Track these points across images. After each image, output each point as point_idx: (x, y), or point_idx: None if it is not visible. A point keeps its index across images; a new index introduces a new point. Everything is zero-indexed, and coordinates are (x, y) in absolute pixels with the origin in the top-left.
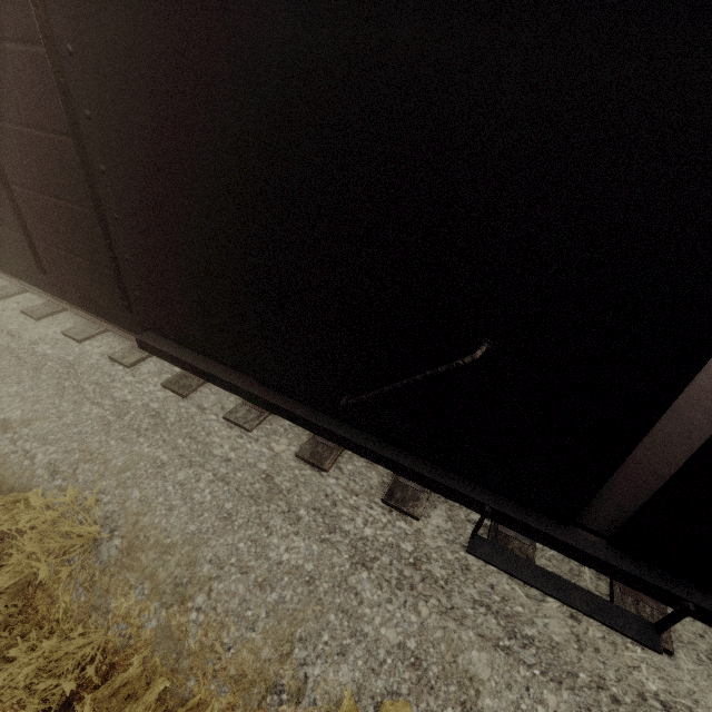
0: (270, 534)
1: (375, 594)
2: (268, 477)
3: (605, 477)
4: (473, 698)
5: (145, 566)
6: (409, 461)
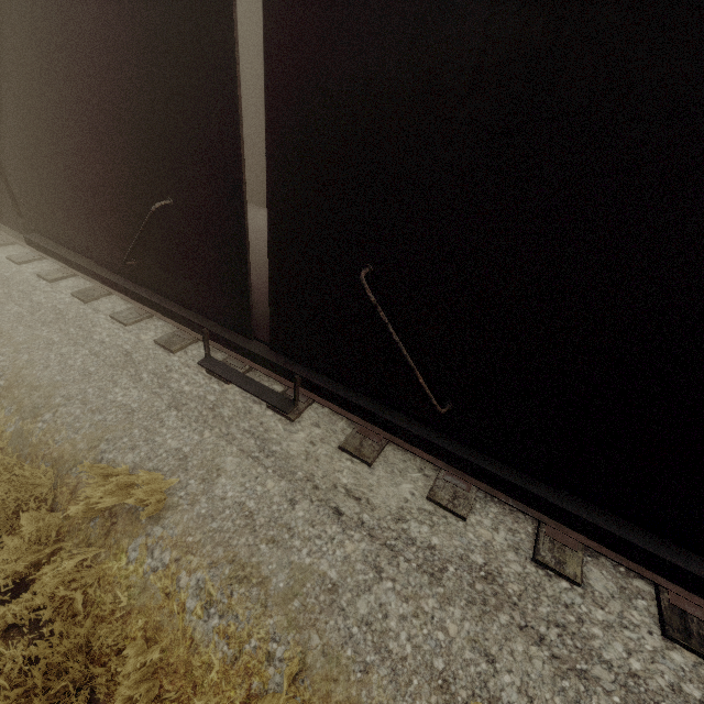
0: (115, 386)
1: (176, 423)
2: (128, 354)
3: (248, 292)
4: (214, 478)
5: (16, 397)
6: (171, 305)
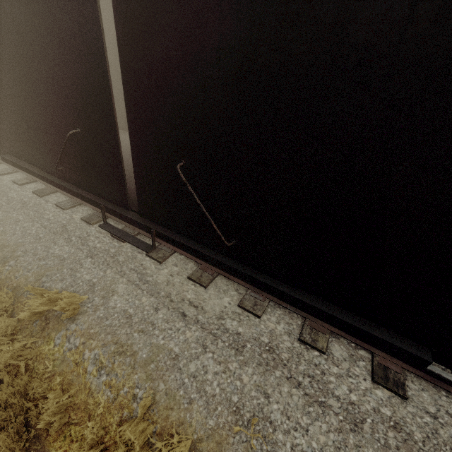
0: (55, 245)
1: (90, 266)
2: (64, 226)
3: (124, 182)
4: (110, 296)
5: None
6: (84, 193)
